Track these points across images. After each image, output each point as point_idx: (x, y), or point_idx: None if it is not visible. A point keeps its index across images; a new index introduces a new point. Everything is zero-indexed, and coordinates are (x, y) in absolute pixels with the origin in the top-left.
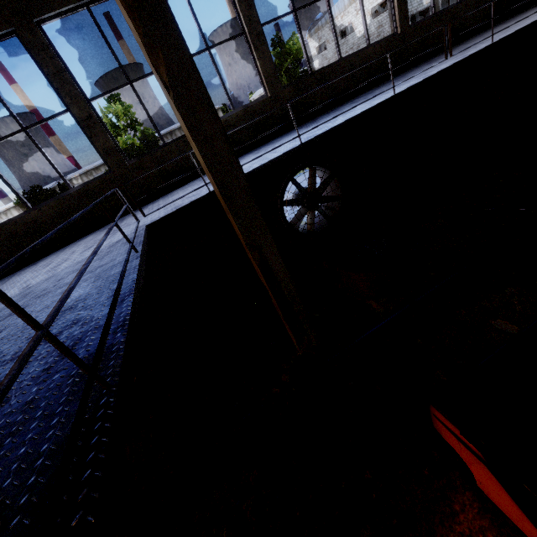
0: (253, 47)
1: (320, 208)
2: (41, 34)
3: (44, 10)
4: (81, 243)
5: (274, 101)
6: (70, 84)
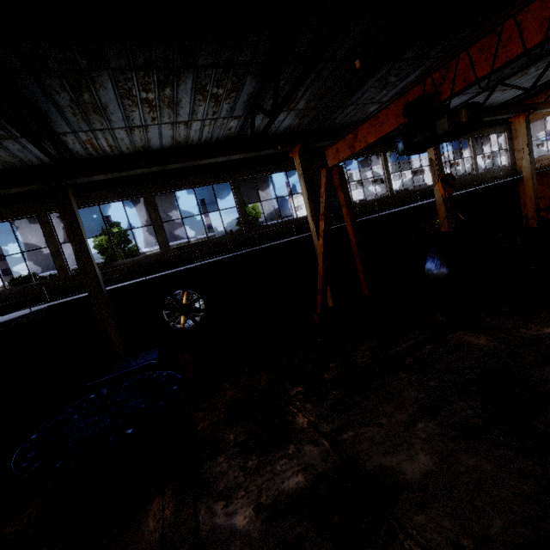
0: (156, 231)
1: (190, 315)
2: (49, 218)
3: (54, 210)
4: (23, 310)
5: (165, 255)
6: (54, 237)
